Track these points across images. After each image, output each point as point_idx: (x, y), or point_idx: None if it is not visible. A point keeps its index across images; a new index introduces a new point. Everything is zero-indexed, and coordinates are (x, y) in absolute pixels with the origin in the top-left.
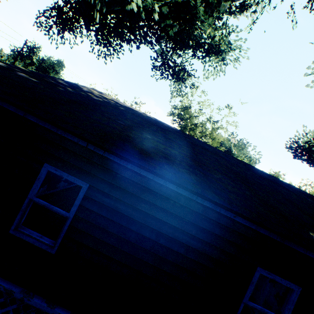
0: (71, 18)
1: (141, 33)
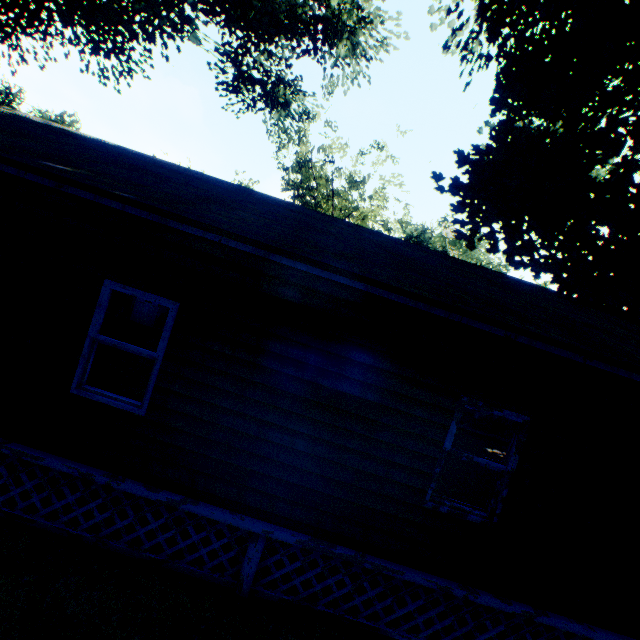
0: (25, 4)
1: (148, 6)
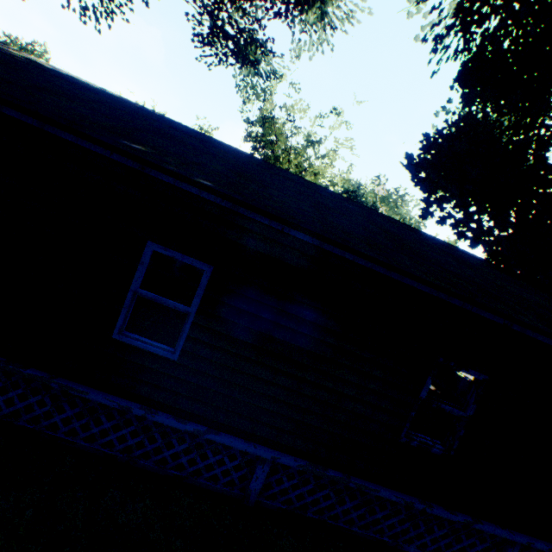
0: None
1: None
